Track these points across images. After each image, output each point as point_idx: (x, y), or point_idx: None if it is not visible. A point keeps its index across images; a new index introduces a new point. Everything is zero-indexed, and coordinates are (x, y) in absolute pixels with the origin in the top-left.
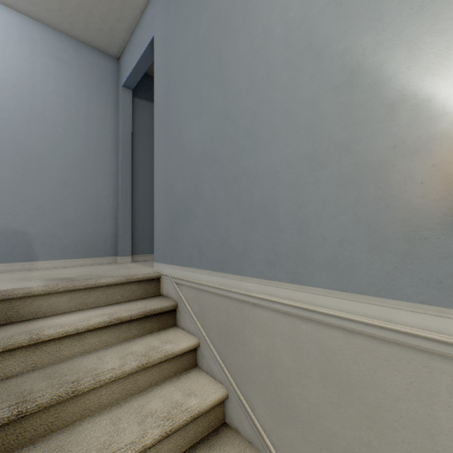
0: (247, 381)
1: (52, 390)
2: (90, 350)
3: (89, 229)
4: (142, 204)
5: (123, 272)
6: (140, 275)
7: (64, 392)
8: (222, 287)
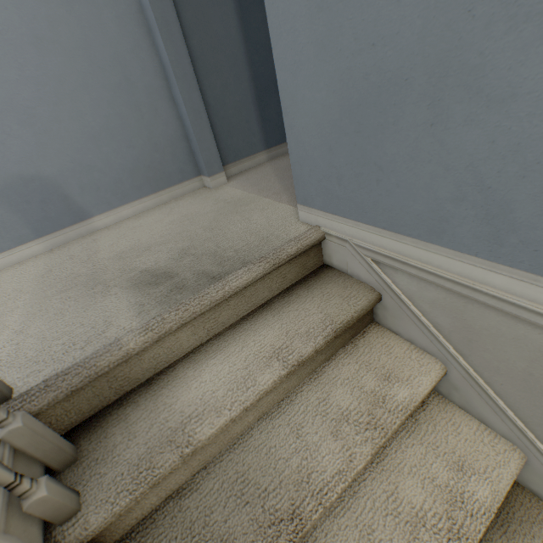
0: None
1: None
2: (268, 408)
3: (137, 139)
4: (207, 50)
5: (243, 231)
6: (290, 248)
7: None
8: None
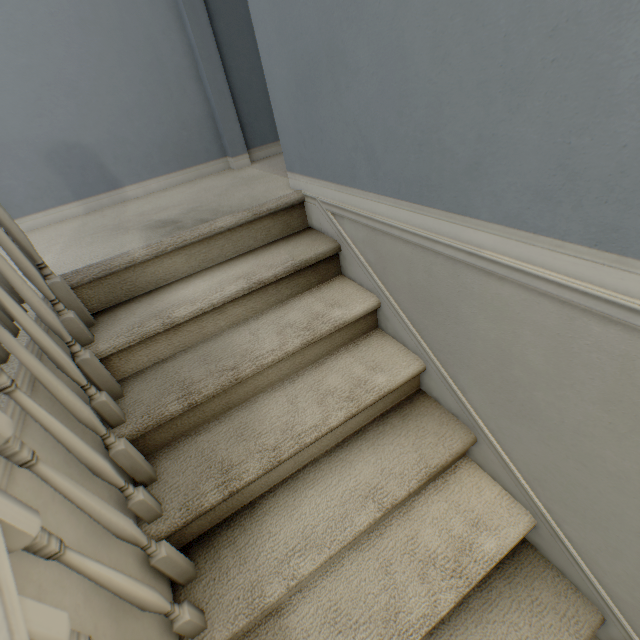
0: (457, 364)
1: (212, 380)
2: (238, 321)
3: (167, 117)
4: (234, 33)
5: (244, 196)
6: (271, 204)
7: (227, 382)
8: (419, 232)
